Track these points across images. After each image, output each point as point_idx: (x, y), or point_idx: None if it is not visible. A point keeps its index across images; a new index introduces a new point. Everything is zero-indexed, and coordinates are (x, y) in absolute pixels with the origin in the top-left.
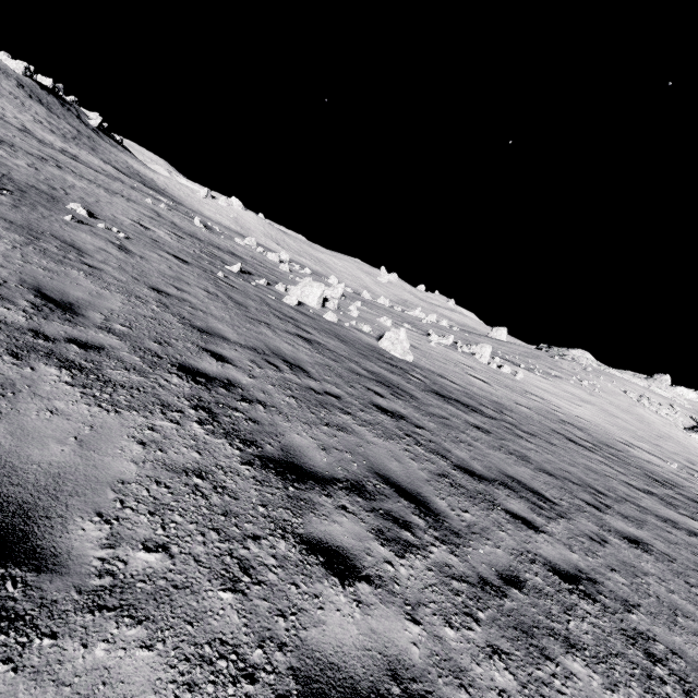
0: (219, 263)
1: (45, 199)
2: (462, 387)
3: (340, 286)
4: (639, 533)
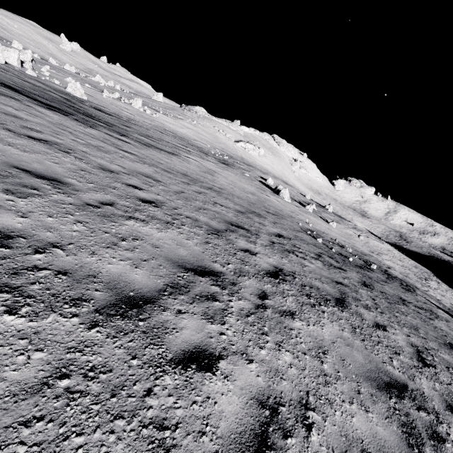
0: None
1: None
2: (114, 112)
3: (28, 52)
4: (156, 141)
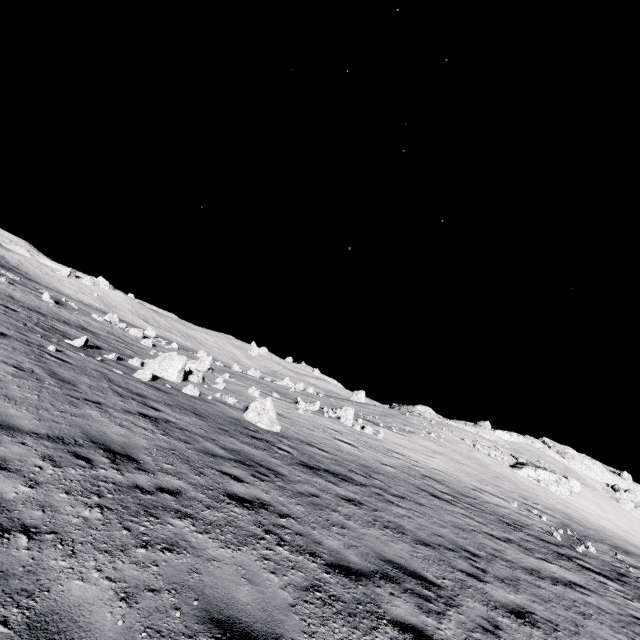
0: (58, 337)
1: None
2: (331, 454)
3: (207, 359)
4: (519, 599)
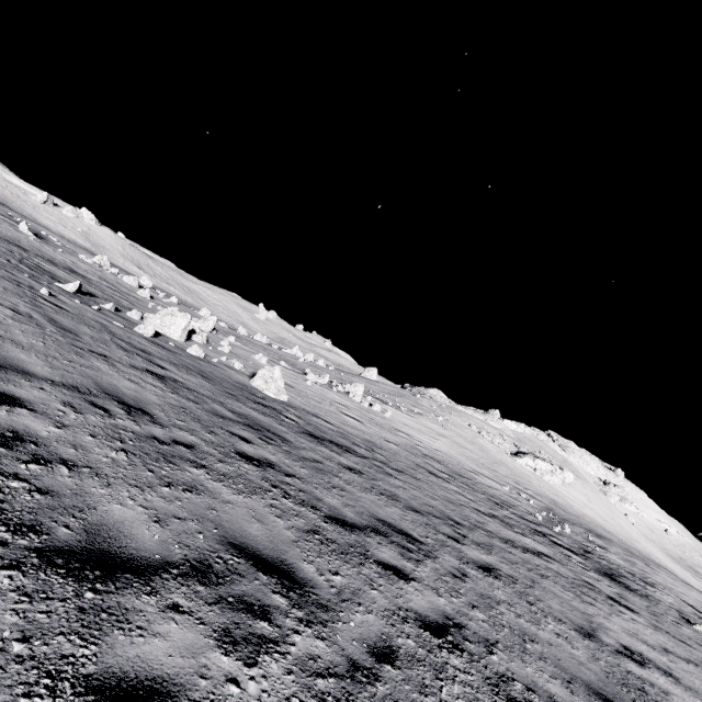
0: (47, 278)
1: None
2: (337, 427)
3: (212, 319)
4: (490, 559)
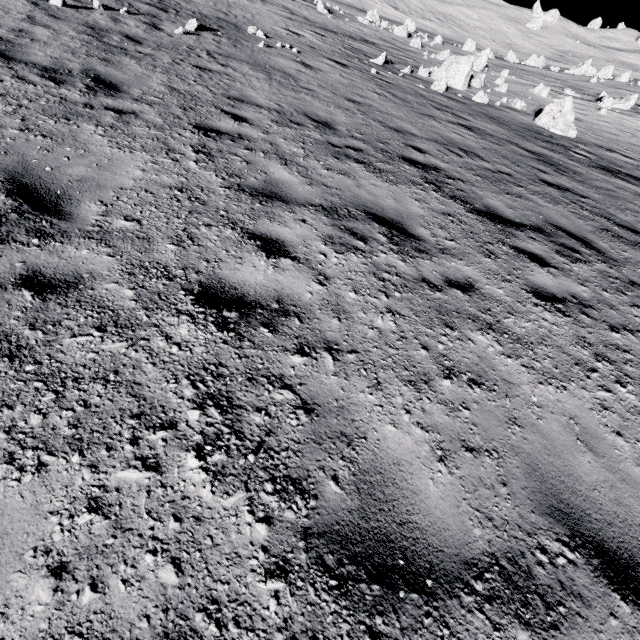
0: (364, 58)
1: (234, 29)
2: (637, 161)
3: (484, 53)
4: None
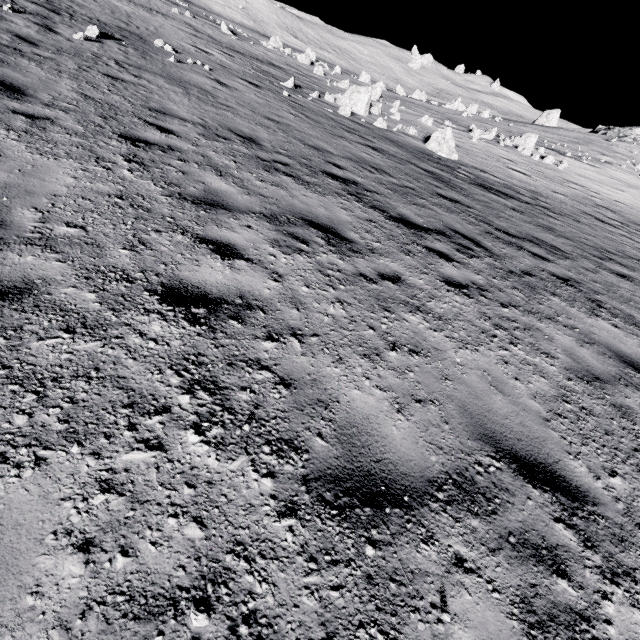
0: (274, 80)
1: (139, 41)
2: (503, 180)
3: (379, 85)
4: (630, 273)
